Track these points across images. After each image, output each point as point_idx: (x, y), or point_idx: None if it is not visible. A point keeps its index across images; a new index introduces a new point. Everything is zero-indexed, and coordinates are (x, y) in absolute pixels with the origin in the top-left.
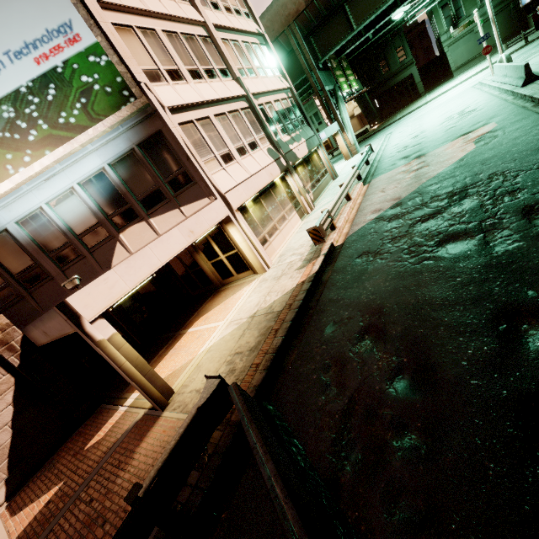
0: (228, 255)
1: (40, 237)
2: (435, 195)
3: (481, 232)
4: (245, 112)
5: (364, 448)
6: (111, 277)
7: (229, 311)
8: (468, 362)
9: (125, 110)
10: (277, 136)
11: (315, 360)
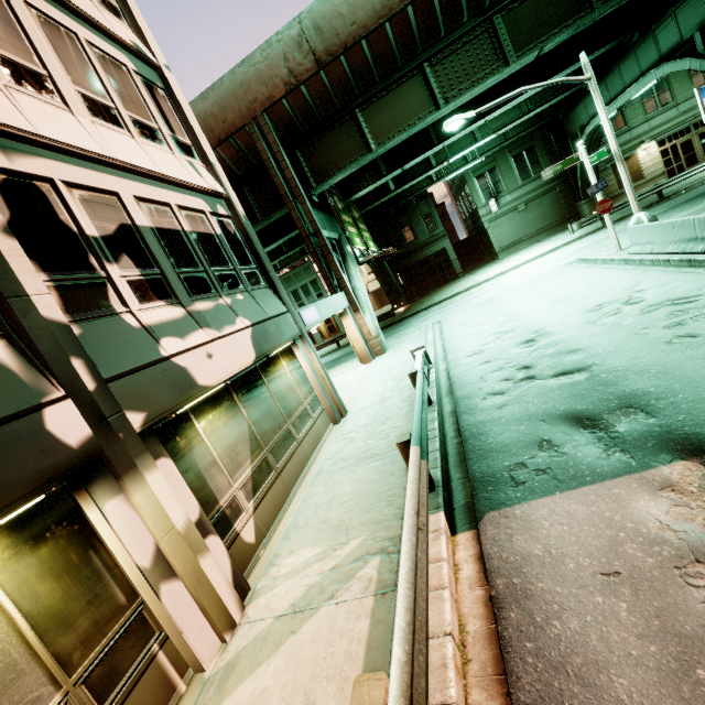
0: None
1: None
2: None
3: None
4: None
5: None
6: None
7: None
8: None
9: None
10: (98, 300)
11: None
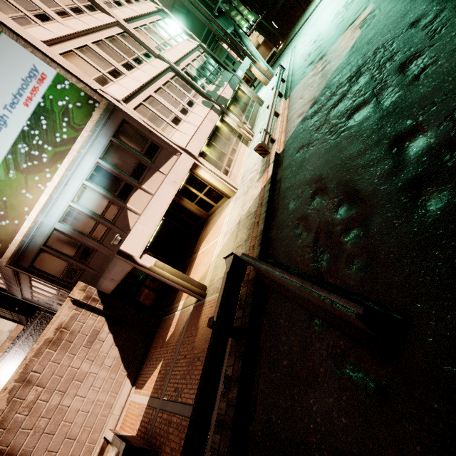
0: (205, 192)
1: (77, 226)
2: (339, 84)
3: (374, 96)
4: (174, 80)
5: (330, 251)
6: (139, 227)
7: (221, 228)
8: (378, 179)
9: (96, 114)
10: (205, 88)
11: (288, 225)
